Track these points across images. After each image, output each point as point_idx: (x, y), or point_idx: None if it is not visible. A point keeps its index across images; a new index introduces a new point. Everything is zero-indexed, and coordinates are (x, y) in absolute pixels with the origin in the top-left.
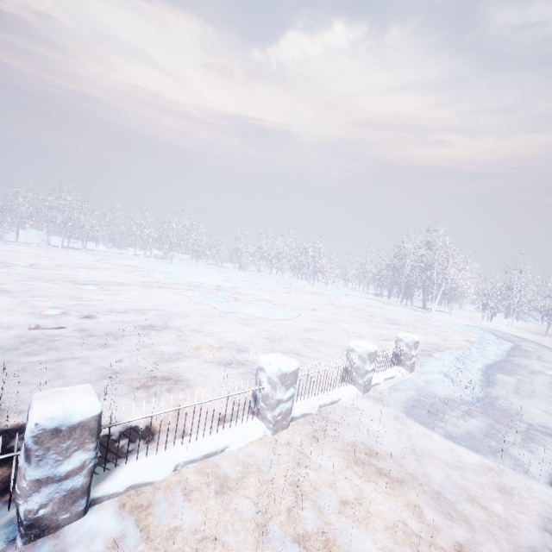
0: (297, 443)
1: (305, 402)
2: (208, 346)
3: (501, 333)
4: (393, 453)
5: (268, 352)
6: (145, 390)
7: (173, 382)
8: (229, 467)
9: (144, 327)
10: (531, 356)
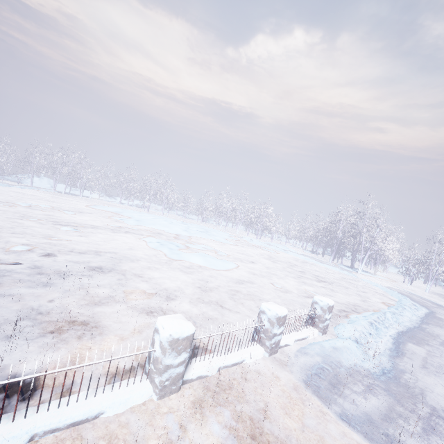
0: (180, 413)
1: (205, 363)
2: (141, 291)
3: (418, 298)
4: (279, 434)
5: (196, 301)
6: (58, 334)
7: (89, 328)
8: (94, 439)
9: (95, 267)
10: None
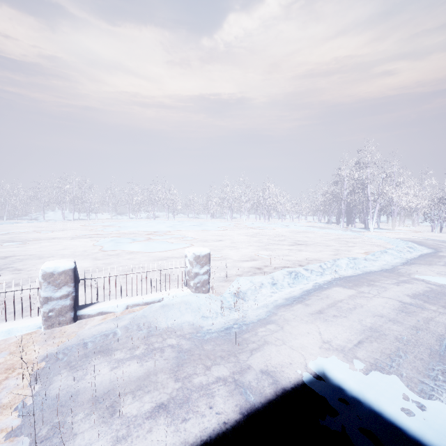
0: None
1: None
2: None
3: (435, 241)
4: None
5: None
6: None
7: None
8: None
9: None
10: (438, 262)
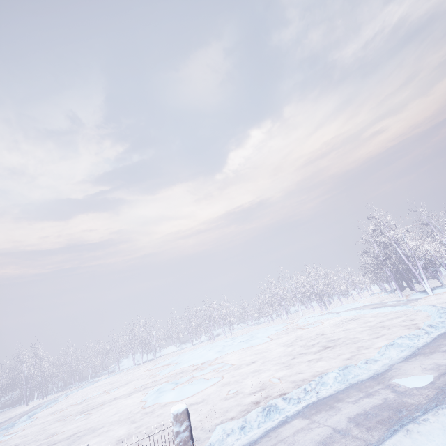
0: None
1: None
2: None
3: None
4: None
5: None
6: None
7: None
8: None
9: None
10: (444, 346)
